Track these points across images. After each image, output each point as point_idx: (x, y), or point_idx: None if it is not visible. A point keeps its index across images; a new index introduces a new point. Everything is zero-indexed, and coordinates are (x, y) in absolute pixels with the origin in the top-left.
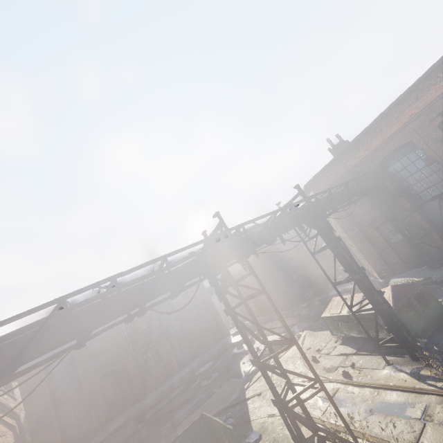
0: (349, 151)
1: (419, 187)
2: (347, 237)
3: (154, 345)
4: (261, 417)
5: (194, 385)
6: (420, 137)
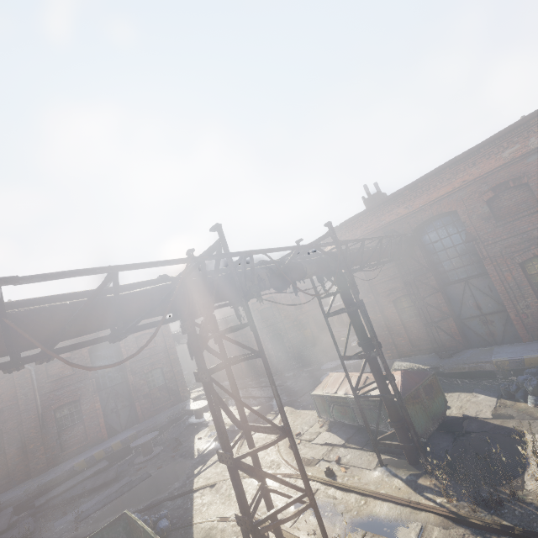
0: (388, 205)
1: (448, 264)
2: None
3: (76, 400)
4: (209, 520)
5: (124, 460)
6: (466, 209)
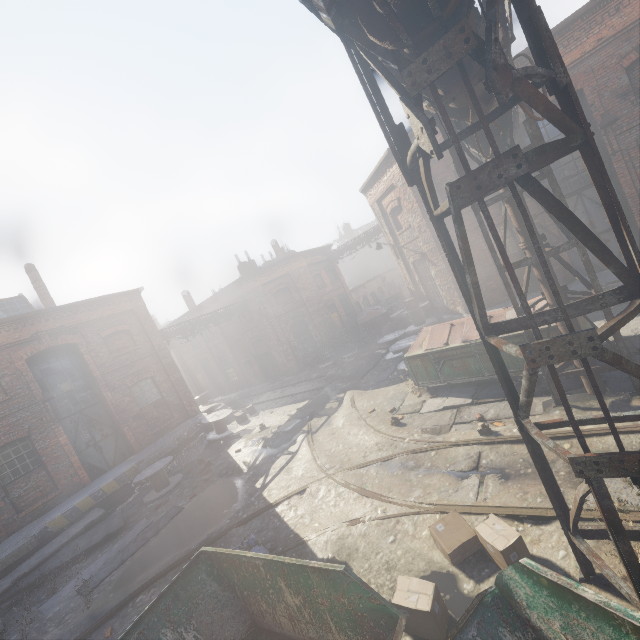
0: None
1: (558, 174)
2: (436, 247)
3: (22, 437)
4: (330, 530)
5: (126, 503)
6: (596, 84)
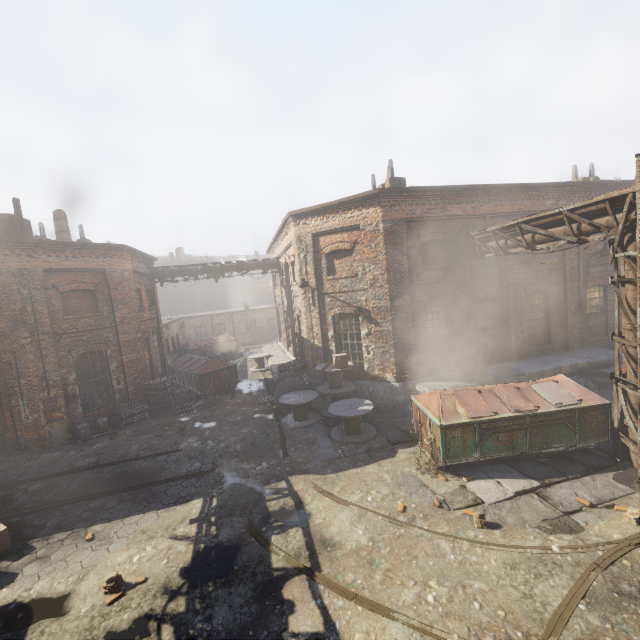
0: (461, 195)
1: None
2: (389, 306)
3: None
4: None
5: None
6: None
